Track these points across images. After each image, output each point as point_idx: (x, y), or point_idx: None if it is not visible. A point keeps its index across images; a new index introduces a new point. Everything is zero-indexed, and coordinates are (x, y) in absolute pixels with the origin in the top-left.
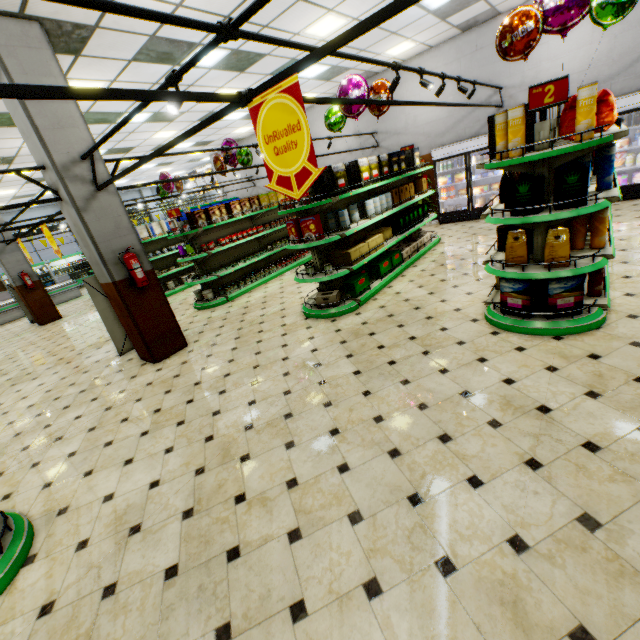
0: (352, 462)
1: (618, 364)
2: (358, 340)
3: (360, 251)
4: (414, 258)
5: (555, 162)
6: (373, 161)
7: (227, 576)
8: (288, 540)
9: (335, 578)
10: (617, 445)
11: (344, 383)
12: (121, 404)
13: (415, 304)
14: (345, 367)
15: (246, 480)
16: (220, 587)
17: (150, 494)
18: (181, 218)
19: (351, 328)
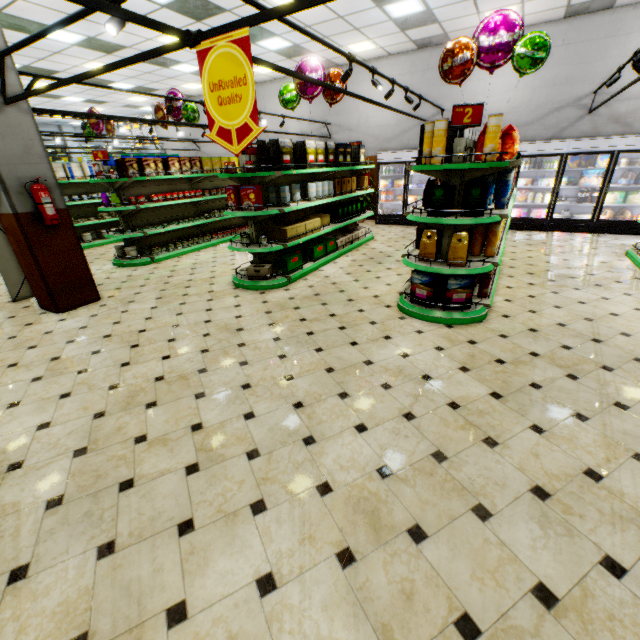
0: (258, 411)
1: (487, 349)
2: (283, 312)
3: (297, 230)
4: (348, 249)
5: (466, 176)
6: (320, 146)
7: (117, 503)
8: (185, 473)
9: (226, 501)
10: (472, 405)
11: (263, 347)
12: (10, 350)
13: (341, 287)
14: (266, 333)
15: (150, 424)
16: (108, 512)
17: (37, 435)
18: (109, 163)
19: (278, 301)
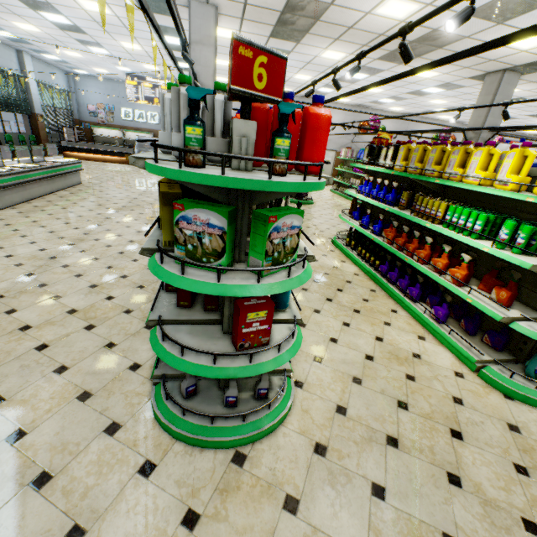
0: None
1: None
2: None
3: None
4: None
5: None
6: None
7: None
8: None
9: None
10: None
11: None
12: None
13: None
14: None
15: None
16: None
17: None
18: None
19: None
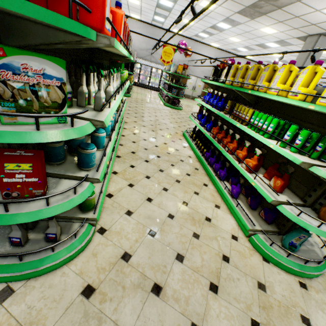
0: None
1: None
2: None
3: None
4: None
5: None
6: None
7: None
8: None
9: None
10: None
11: None
12: None
13: None
14: None
15: None
16: None
17: None
18: None
19: None
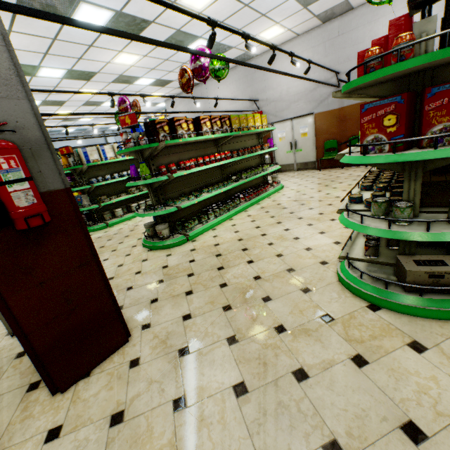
0: None
1: None
2: None
3: None
4: None
5: None
6: None
7: None
8: None
9: None
10: None
11: None
12: None
13: None
14: None
15: None
16: None
17: None
18: (136, 131)
19: None
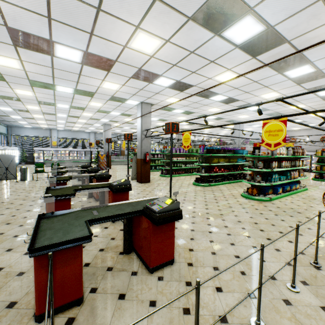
0: None
1: None
2: None
3: None
4: None
5: None
6: None
7: None
8: None
9: None
10: None
11: None
12: None
13: None
14: None
15: None
16: None
17: None
18: None
19: None
